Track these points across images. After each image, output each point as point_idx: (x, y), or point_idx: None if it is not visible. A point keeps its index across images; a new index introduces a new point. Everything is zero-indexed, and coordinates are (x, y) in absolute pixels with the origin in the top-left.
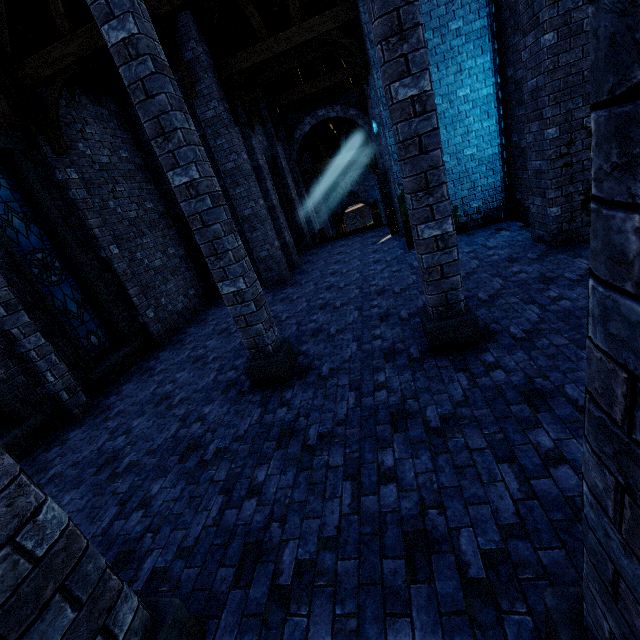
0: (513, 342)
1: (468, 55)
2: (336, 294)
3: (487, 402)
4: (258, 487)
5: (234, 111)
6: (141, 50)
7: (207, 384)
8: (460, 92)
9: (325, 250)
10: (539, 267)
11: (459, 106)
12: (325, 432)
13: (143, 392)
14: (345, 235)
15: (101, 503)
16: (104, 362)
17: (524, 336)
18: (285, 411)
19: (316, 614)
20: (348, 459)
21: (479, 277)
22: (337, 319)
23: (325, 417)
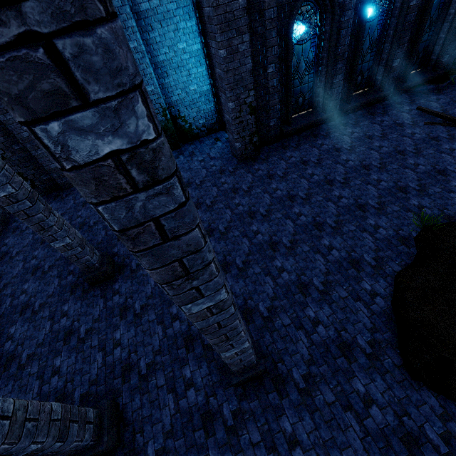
0: (220, 235)
1: (180, 18)
2: None
3: None
4: (118, 342)
5: None
6: None
7: (55, 289)
8: (180, 45)
9: None
10: (233, 179)
11: (181, 55)
12: (143, 304)
13: (1, 306)
14: None
15: (24, 383)
16: None
17: (224, 231)
18: (118, 297)
19: (158, 377)
20: (157, 315)
21: (206, 186)
22: None
23: (141, 296)
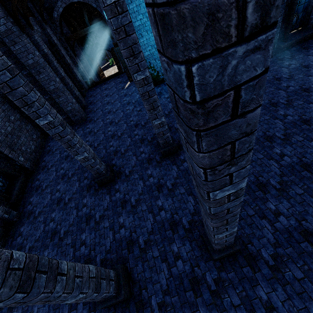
0: None
1: None
2: (116, 127)
3: (183, 176)
4: (122, 224)
5: (18, 22)
6: None
7: (77, 189)
8: None
9: (97, 93)
10: None
11: None
12: (137, 199)
13: (45, 200)
14: (105, 80)
15: (64, 249)
16: (13, 192)
17: None
18: (119, 194)
19: (153, 250)
20: (148, 206)
21: (173, 115)
22: (122, 144)
23: (135, 193)
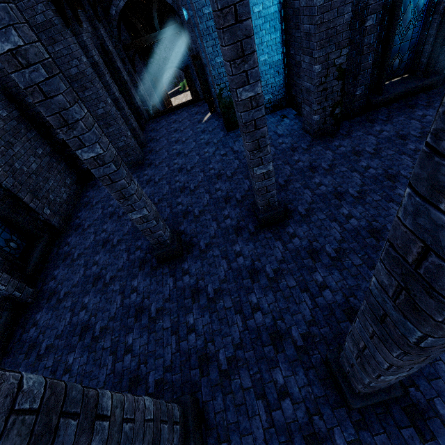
0: (301, 218)
1: None
2: (188, 177)
3: (293, 259)
4: (192, 327)
5: (62, 12)
6: (31, 59)
7: (125, 263)
8: (255, 8)
9: (162, 126)
10: (308, 157)
11: (255, 20)
12: (217, 288)
13: (76, 275)
14: (174, 109)
15: (98, 356)
16: (30, 259)
17: (305, 213)
18: (188, 278)
19: (243, 376)
20: (234, 302)
21: (277, 164)
22: (196, 202)
23: (214, 279)
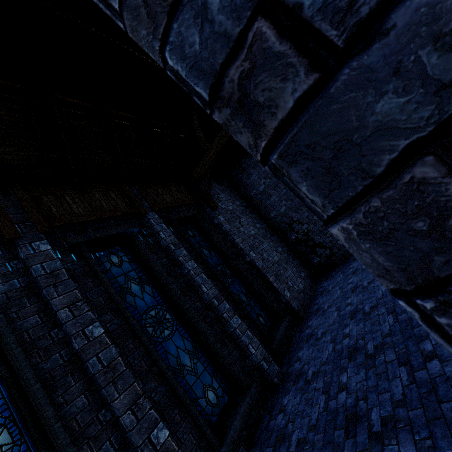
0: None
1: None
2: None
3: None
4: None
5: None
6: None
7: (392, 326)
8: None
9: None
10: None
11: None
12: None
13: (323, 352)
14: None
15: None
16: (275, 336)
17: None
18: None
19: None
20: None
21: None
22: None
23: None
